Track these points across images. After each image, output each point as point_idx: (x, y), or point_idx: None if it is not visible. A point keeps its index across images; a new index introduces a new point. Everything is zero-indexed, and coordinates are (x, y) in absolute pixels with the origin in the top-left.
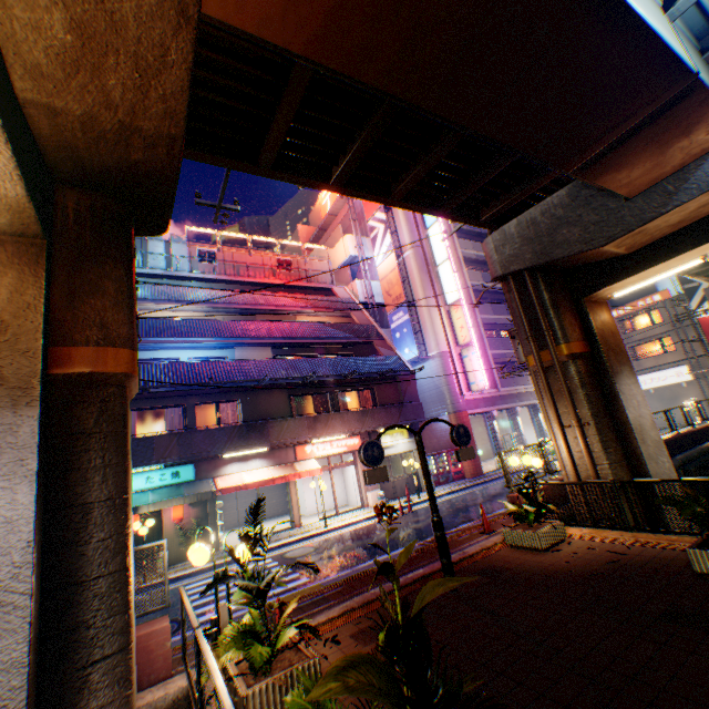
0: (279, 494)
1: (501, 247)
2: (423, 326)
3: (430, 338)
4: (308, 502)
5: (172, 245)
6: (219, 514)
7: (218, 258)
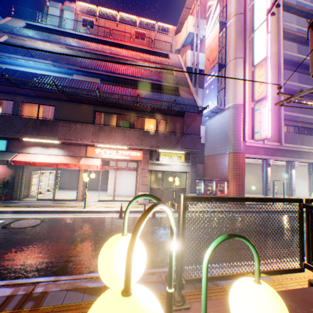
0: (105, 178)
1: None
2: (227, 83)
3: (229, 93)
4: (110, 187)
5: (64, 12)
6: (67, 180)
7: (95, 26)
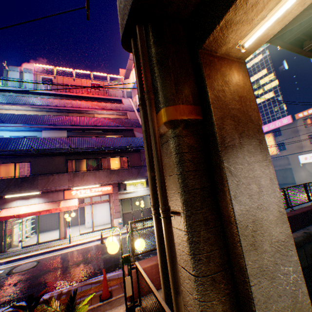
0: (80, 213)
1: (120, 3)
2: None
3: None
4: (87, 220)
5: (24, 74)
6: (43, 222)
7: (54, 82)
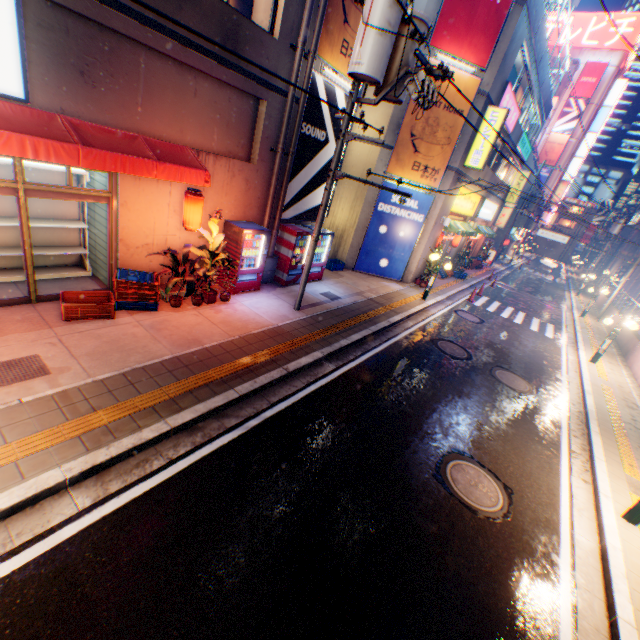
0: None
1: None
2: (547, 184)
3: (545, 192)
4: None
5: None
6: None
7: None
